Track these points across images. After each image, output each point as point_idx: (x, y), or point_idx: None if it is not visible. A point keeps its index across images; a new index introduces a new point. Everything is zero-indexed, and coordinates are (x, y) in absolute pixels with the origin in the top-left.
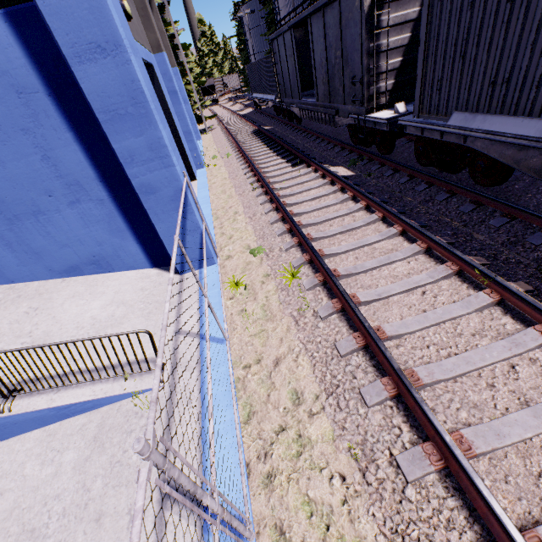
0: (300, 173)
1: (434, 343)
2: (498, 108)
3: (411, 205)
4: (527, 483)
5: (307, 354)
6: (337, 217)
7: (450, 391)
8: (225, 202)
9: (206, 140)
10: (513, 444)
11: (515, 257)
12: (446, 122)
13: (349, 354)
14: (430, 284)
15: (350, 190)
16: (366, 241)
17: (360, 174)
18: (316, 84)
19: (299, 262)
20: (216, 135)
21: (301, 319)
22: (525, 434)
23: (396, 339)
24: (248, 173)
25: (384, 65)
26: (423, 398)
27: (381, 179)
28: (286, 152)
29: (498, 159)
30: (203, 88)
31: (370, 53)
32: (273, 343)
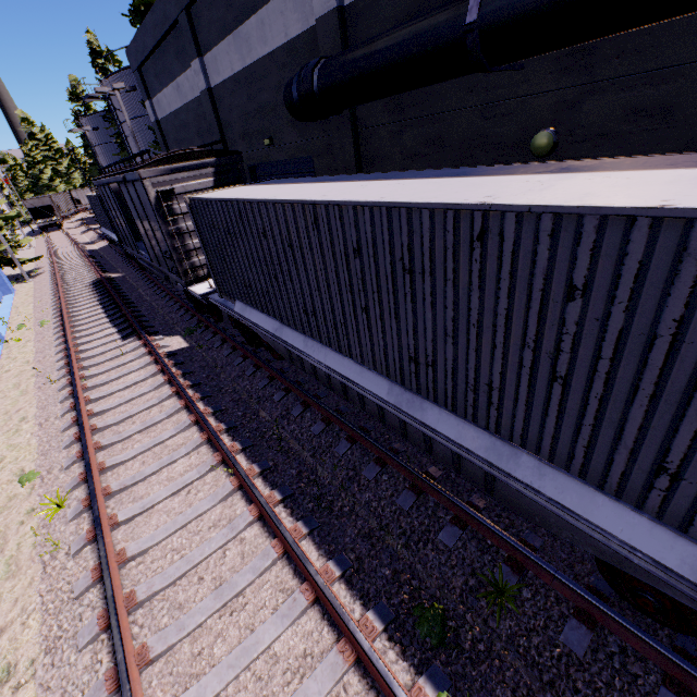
0: (126, 349)
1: (175, 548)
2: (255, 304)
3: (224, 383)
4: (186, 667)
5: (42, 609)
6: (144, 410)
7: (166, 598)
8: (13, 403)
9: (21, 293)
10: (192, 632)
11: (279, 432)
12: (234, 308)
13: (85, 592)
14: (199, 479)
15: (167, 372)
16: (159, 440)
17: (194, 344)
18: (145, 245)
19: (73, 485)
20: (40, 285)
21: (50, 563)
22: (201, 619)
23: (142, 555)
24: (62, 352)
25: (192, 244)
26: (138, 617)
27: (211, 351)
28: (124, 316)
29: (269, 343)
30: (33, 209)
31: (172, 235)
32: (5, 609)
